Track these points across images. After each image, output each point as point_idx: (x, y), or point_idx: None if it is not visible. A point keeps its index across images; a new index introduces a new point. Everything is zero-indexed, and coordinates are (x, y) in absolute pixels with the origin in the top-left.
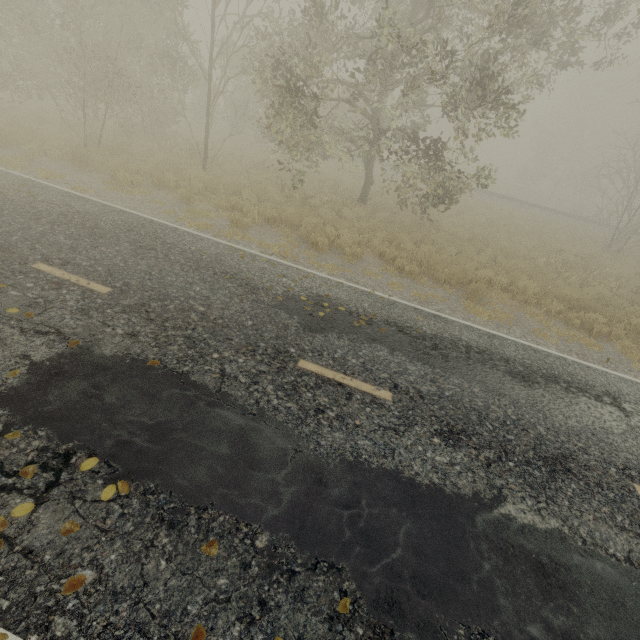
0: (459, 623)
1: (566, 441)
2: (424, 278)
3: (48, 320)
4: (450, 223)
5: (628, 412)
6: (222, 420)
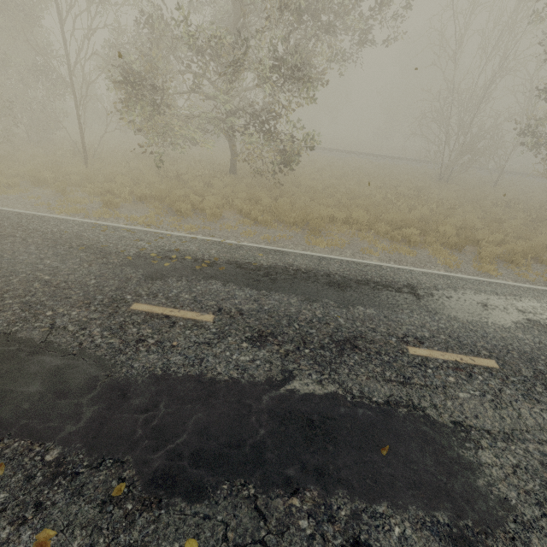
0: (225, 480)
1: (360, 326)
2: (274, 224)
3: None
4: (308, 179)
5: (420, 296)
6: (40, 364)
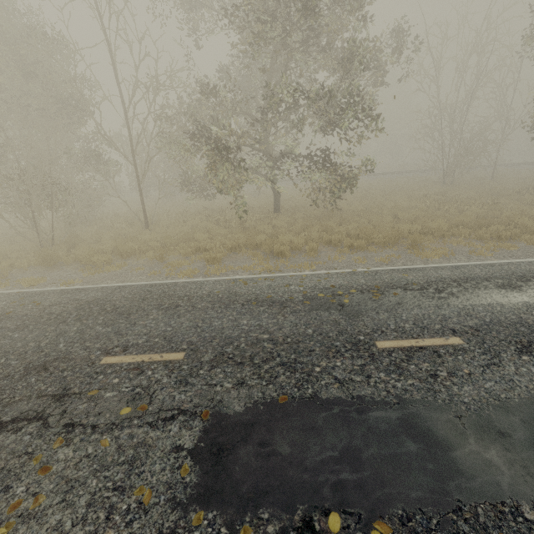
0: None
1: None
2: (372, 246)
3: (162, 404)
4: (345, 204)
5: None
6: (383, 421)
